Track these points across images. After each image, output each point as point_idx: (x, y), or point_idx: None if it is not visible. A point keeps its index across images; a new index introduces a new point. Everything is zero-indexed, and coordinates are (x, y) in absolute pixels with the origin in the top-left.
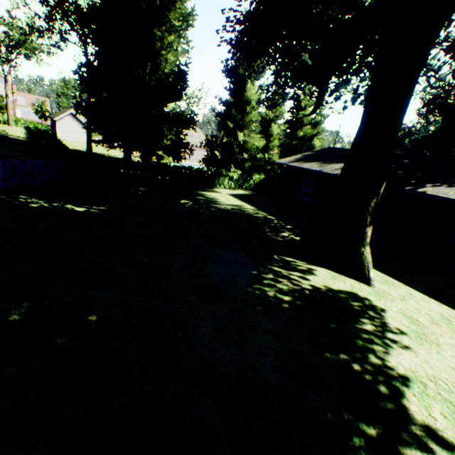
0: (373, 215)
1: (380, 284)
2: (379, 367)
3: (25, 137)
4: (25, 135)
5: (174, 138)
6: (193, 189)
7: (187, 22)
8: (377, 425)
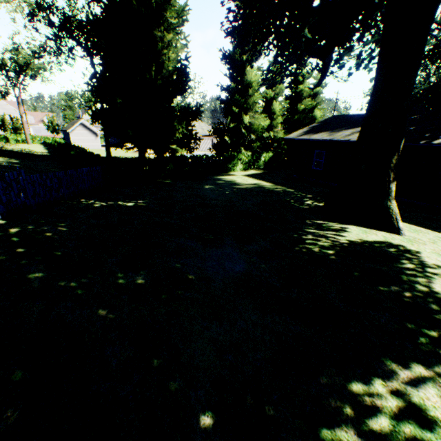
0: (395, 171)
1: (409, 232)
2: (426, 292)
3: (47, 152)
4: (46, 150)
5: (185, 130)
6: (211, 175)
7: (182, 18)
8: (436, 329)
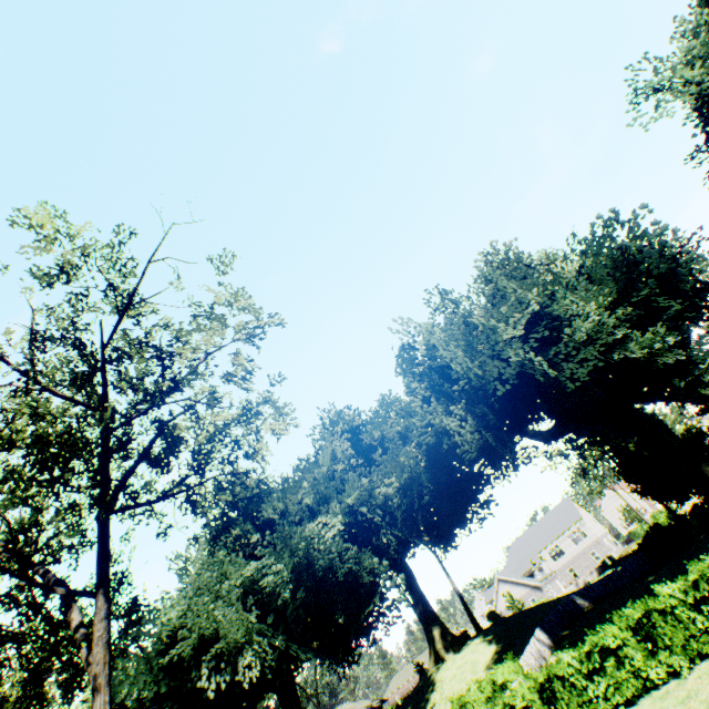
0: None
1: None
2: None
3: None
4: None
5: None
6: None
7: None
8: None
